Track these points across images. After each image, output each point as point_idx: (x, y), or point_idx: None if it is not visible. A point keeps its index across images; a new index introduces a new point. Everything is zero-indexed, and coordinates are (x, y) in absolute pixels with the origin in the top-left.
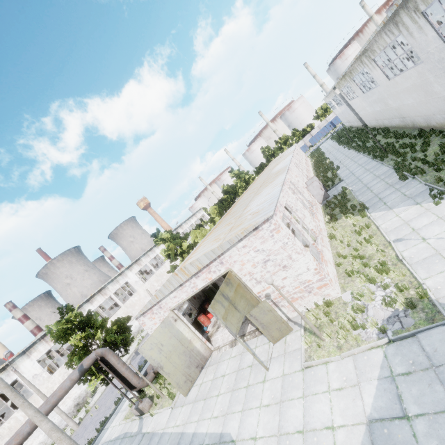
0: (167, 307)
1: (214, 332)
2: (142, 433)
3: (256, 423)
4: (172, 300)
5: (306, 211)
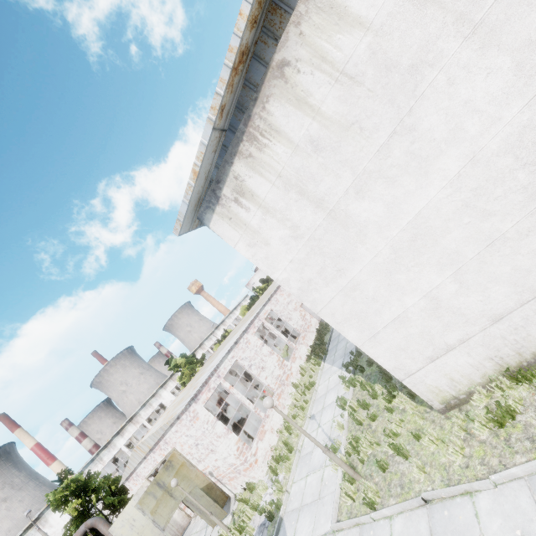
0: (142, 476)
1: None
2: None
3: None
4: (144, 470)
5: (274, 357)
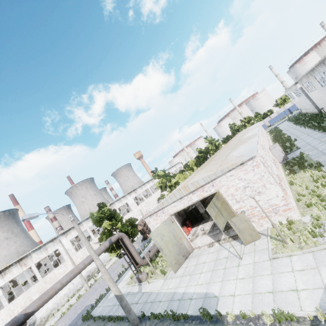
0: (167, 213)
1: (194, 239)
2: (142, 292)
3: (234, 288)
4: (172, 208)
5: (272, 163)
